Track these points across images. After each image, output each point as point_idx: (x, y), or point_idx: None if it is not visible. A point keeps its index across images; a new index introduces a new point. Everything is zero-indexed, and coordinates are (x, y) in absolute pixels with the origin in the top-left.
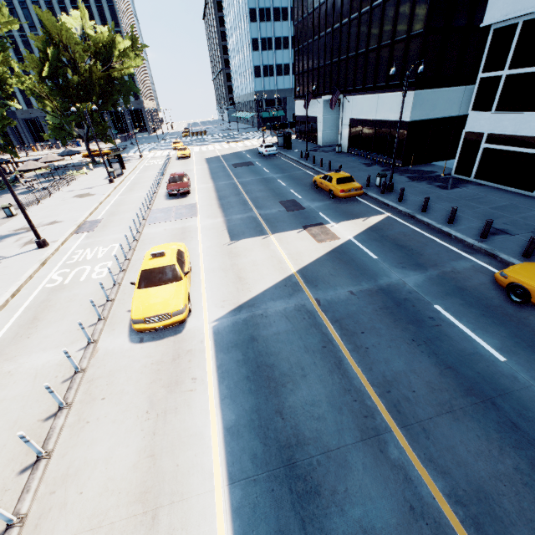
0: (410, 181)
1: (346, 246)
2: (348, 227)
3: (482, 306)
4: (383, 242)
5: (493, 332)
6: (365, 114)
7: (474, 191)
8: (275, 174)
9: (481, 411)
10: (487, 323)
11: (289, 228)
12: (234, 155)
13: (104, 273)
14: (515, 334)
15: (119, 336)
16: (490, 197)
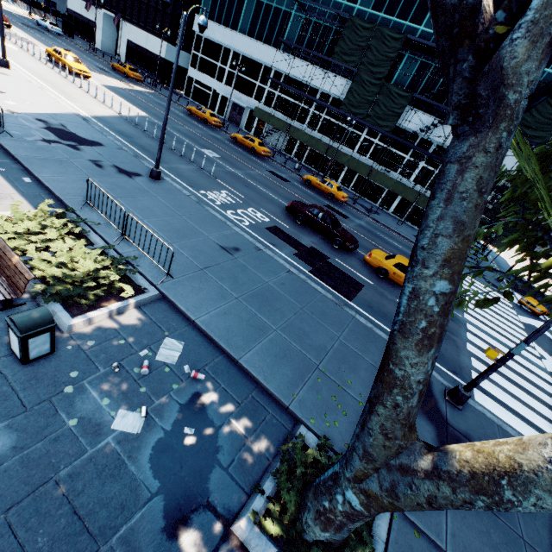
0: (165, 89)
1: (140, 91)
2: (139, 88)
3: (182, 112)
4: (154, 96)
5: (183, 114)
6: (139, 42)
7: (190, 102)
8: (76, 50)
9: (177, 116)
10: (182, 113)
11: (110, 77)
12: (7, 12)
13: (16, 49)
14: (187, 116)
15: (63, 73)
16: (194, 104)
